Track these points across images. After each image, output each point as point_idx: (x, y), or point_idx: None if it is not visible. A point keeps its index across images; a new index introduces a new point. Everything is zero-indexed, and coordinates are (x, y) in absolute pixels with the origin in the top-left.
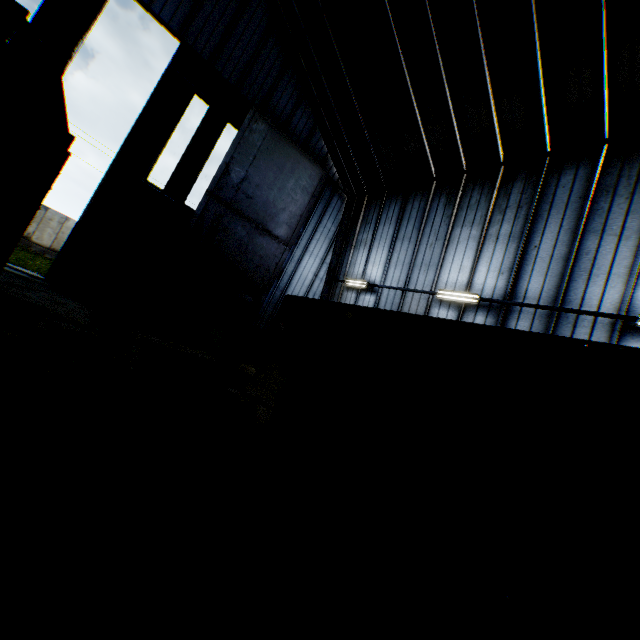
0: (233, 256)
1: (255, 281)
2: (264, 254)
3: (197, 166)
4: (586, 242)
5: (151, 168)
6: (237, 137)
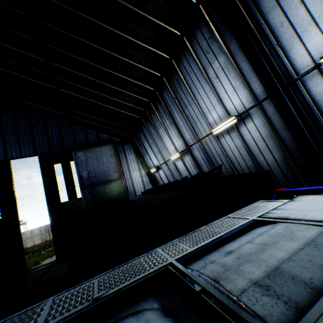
0: (106, 199)
1: (120, 200)
2: (116, 189)
3: (72, 183)
4: (186, 112)
5: (59, 198)
6: (75, 164)
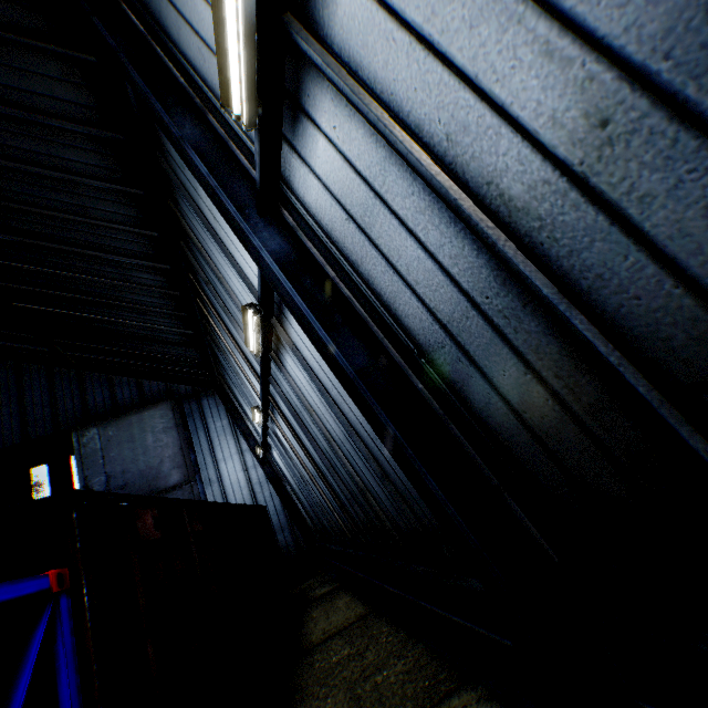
0: None
1: None
2: None
3: None
4: (230, 310)
5: None
6: (78, 461)
